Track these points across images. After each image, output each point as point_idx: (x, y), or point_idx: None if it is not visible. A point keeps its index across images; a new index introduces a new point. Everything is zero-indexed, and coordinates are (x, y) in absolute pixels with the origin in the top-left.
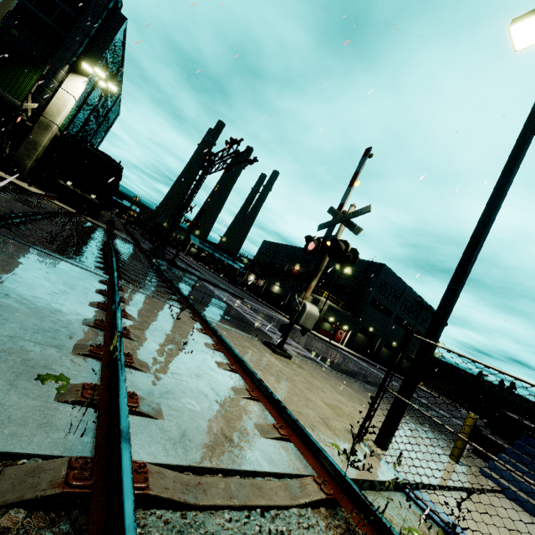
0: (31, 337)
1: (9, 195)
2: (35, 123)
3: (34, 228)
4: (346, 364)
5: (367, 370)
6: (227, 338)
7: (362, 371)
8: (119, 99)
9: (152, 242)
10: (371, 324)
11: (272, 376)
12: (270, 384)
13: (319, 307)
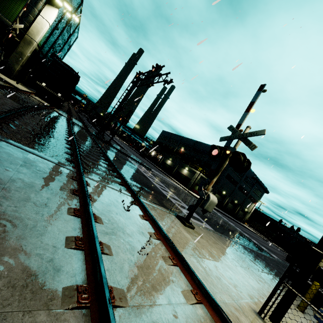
0: (19, 299)
1: (3, 92)
2: (21, 39)
3: (21, 124)
4: (213, 218)
5: (223, 220)
6: (158, 220)
7: (221, 222)
8: (78, 27)
9: (94, 125)
10: (224, 189)
11: (194, 257)
12: (196, 269)
13: (195, 176)
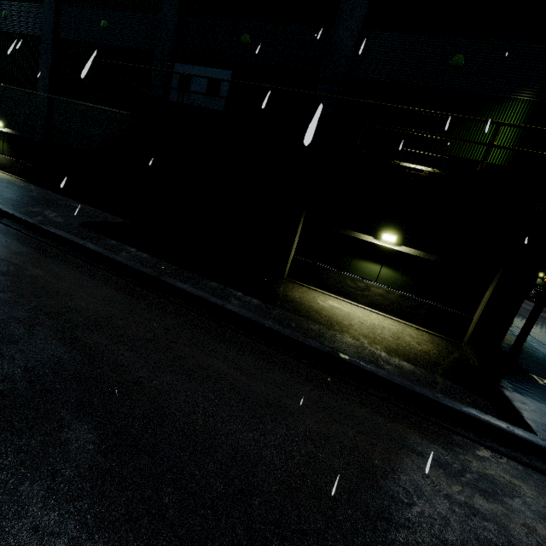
0: None
1: None
2: None
3: None
4: None
5: None
6: None
7: None
8: None
9: None
10: None
11: None
12: None
13: None
